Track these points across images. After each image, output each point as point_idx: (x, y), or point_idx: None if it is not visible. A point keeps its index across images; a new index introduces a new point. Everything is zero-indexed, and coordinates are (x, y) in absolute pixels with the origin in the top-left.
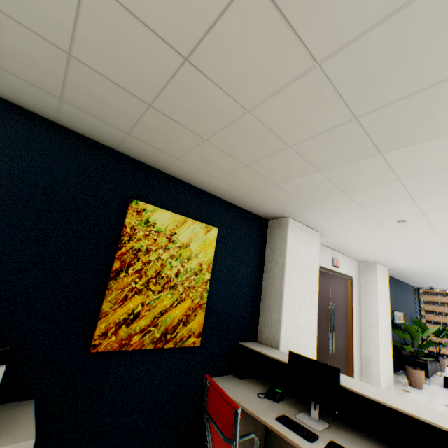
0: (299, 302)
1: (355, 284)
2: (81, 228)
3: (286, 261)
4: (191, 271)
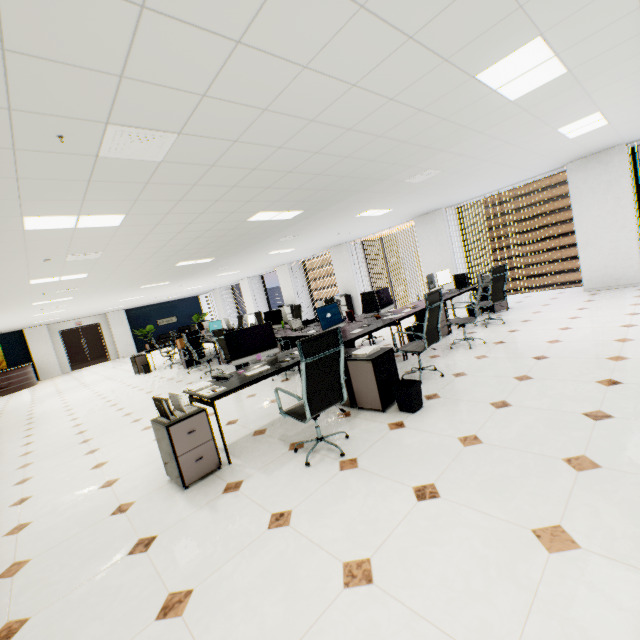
0: (41, 348)
1: (103, 324)
2: None
3: (28, 341)
4: None
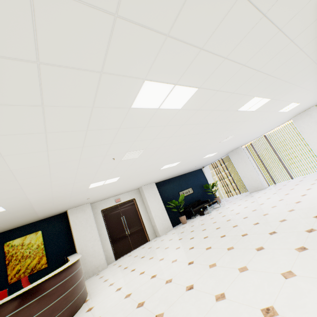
0: (84, 233)
1: (138, 200)
2: None
3: (71, 224)
4: (35, 248)
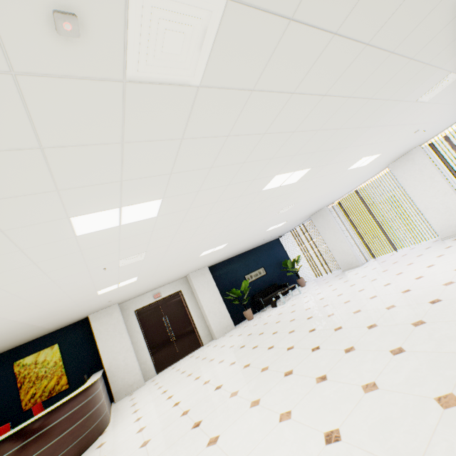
0: (112, 343)
1: (185, 292)
2: (2, 383)
3: (95, 334)
4: (52, 366)
